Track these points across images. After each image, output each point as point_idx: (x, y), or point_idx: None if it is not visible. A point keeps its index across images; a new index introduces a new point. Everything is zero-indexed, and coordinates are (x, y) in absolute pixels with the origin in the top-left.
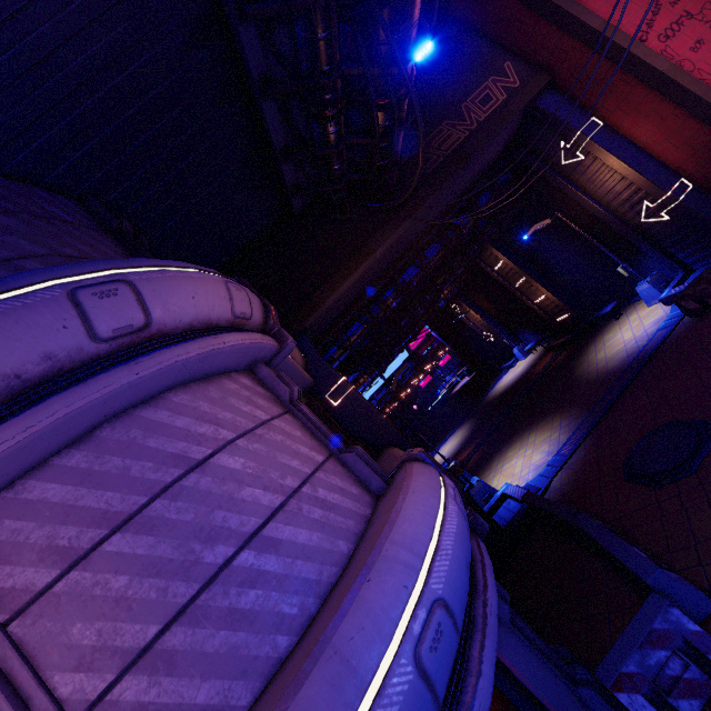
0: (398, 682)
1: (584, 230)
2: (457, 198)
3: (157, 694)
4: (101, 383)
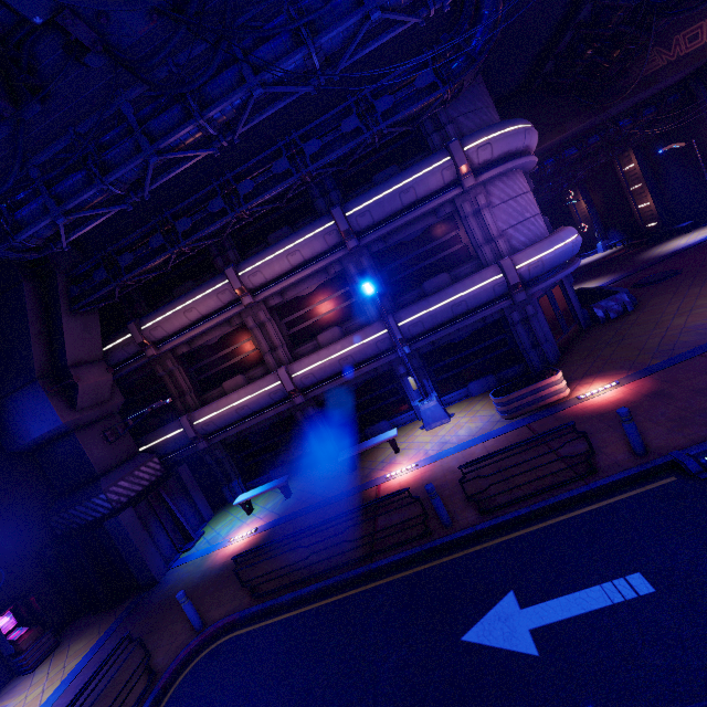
0: (569, 244)
1: (705, 160)
2: (631, 106)
3: (514, 235)
4: (522, 160)
